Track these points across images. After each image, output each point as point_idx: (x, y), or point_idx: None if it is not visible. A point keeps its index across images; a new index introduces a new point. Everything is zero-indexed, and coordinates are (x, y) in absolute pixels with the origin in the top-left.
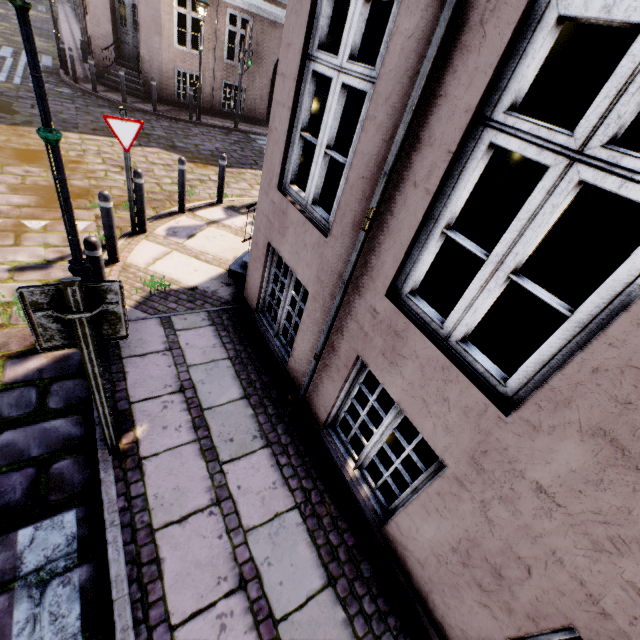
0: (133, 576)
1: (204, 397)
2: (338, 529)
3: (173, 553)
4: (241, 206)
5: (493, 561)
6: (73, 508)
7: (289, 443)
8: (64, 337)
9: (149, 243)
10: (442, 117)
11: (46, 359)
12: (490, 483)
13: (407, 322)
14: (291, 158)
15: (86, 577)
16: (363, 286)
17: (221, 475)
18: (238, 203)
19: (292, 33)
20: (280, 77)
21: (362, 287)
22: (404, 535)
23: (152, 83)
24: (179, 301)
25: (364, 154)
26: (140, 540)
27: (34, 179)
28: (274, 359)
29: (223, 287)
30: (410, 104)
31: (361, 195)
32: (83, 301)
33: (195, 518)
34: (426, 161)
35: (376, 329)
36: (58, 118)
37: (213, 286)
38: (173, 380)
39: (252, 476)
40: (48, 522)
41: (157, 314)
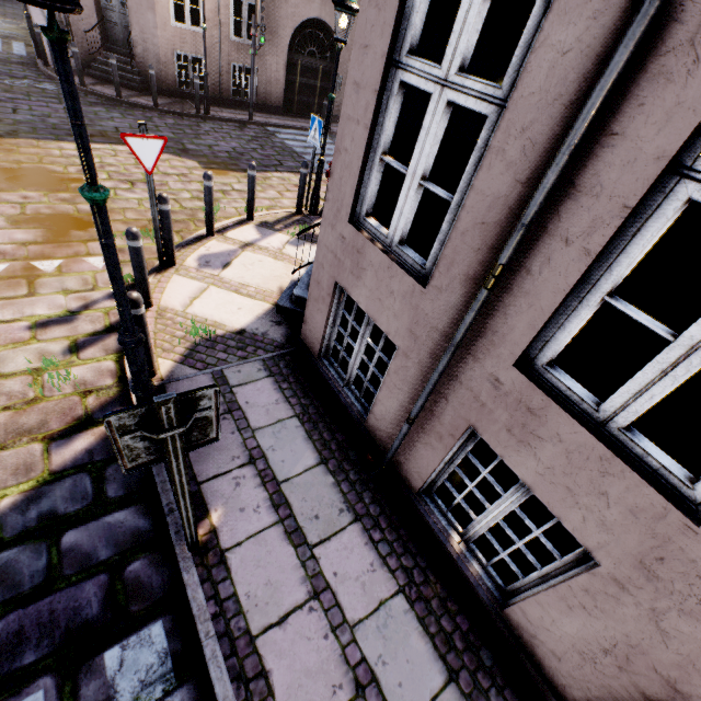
0: (241, 696)
1: (277, 467)
2: (449, 612)
3: (279, 662)
4: (274, 221)
5: (665, 673)
6: (158, 618)
7: (379, 514)
8: (150, 453)
9: (181, 278)
10: (616, 161)
11: (93, 437)
12: (666, 593)
13: (547, 400)
14: (367, 186)
15: (188, 700)
16: (480, 350)
17: (313, 561)
18: (271, 218)
19: (371, 32)
20: (352, 86)
21: (478, 351)
22: (533, 624)
23: (150, 72)
24: (228, 349)
25: (485, 195)
26: (241, 651)
27: (35, 207)
28: (347, 413)
29: (273, 327)
30: (569, 143)
31: (479, 244)
32: (177, 416)
33: (295, 617)
34: (586, 214)
35: (498, 401)
36: (47, 124)
37: (262, 327)
38: (240, 450)
39: (347, 559)
40: (134, 638)
41: (207, 368)
